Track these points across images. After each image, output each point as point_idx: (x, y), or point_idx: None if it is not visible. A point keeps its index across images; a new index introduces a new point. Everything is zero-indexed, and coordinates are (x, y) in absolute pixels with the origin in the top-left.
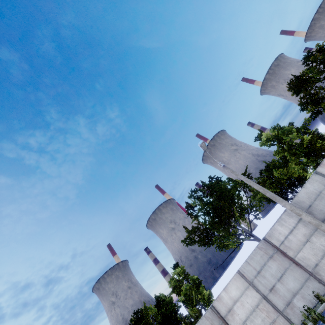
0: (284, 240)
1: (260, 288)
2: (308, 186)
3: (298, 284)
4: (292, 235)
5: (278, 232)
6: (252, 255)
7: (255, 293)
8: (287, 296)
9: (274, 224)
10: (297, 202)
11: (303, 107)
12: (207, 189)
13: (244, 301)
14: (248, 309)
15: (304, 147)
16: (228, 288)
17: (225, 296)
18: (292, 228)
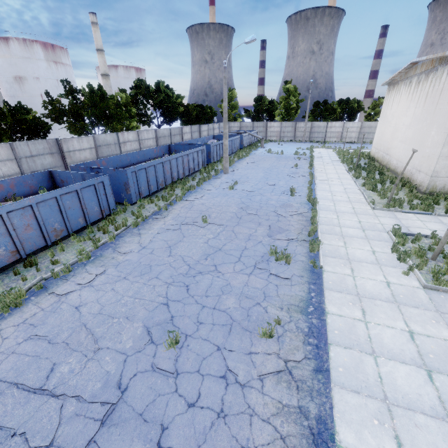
0: None
1: None
2: None
3: None
4: None
5: None
6: None
7: None
8: None
9: None
10: None
11: None
12: None
13: None
14: None
15: None
16: None
17: None
18: None
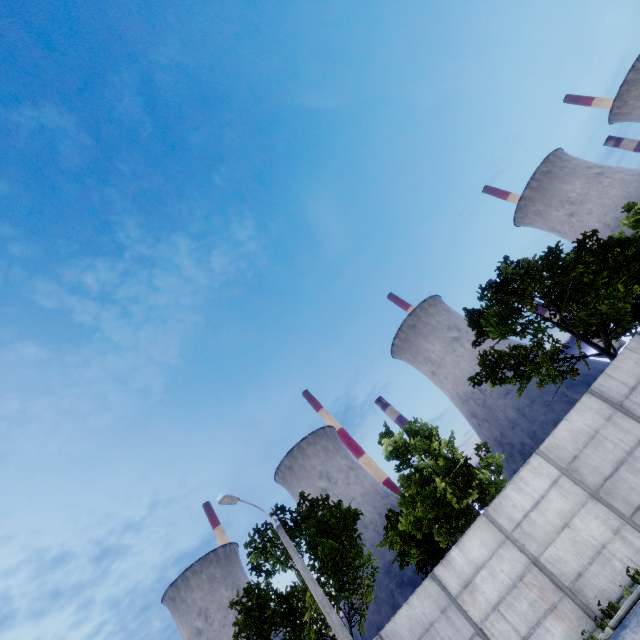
0: None
1: None
2: (415, 602)
3: None
4: None
5: None
6: None
7: None
8: None
9: None
10: (391, 635)
11: (479, 380)
12: None
13: None
14: None
15: (435, 501)
16: None
17: None
18: None
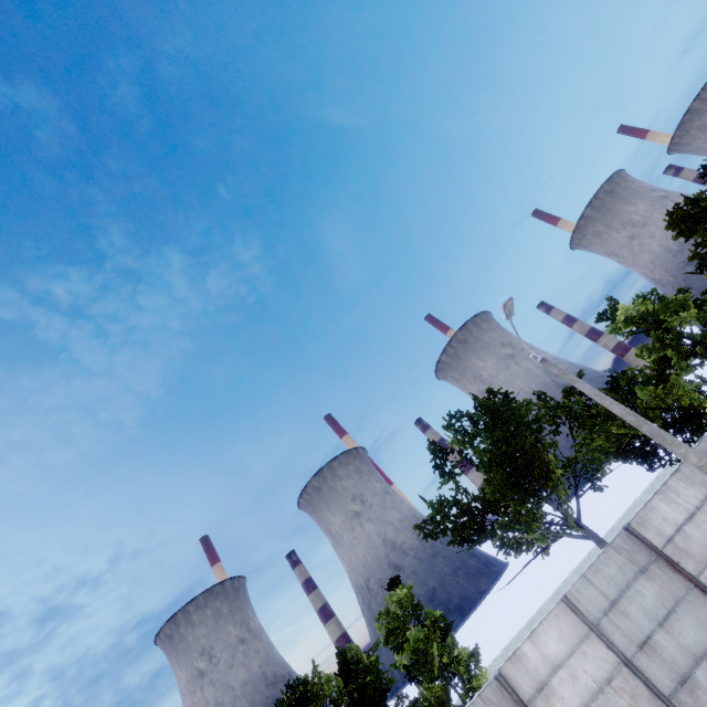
0: (673, 535)
1: (617, 640)
2: None
3: (706, 637)
4: (694, 525)
5: (659, 516)
6: (597, 564)
7: (603, 650)
8: (681, 662)
9: (652, 497)
10: (705, 454)
11: (703, 264)
12: (488, 413)
13: (577, 667)
14: (587, 686)
15: None
16: (539, 635)
17: (531, 653)
18: (694, 509)
